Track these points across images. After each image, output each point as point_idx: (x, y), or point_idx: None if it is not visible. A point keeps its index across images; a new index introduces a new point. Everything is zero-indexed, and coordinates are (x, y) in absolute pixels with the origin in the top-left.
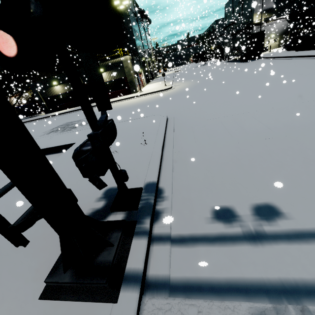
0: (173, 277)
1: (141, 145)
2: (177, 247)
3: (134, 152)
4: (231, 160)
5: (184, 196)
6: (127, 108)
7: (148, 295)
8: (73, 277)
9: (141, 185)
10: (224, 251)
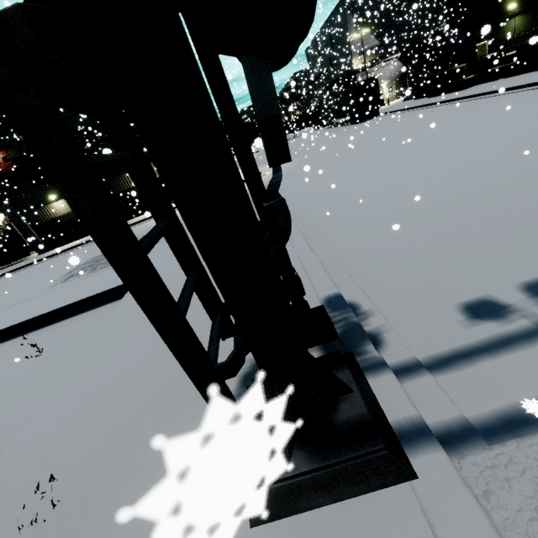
0: (470, 418)
1: None
2: (442, 374)
3: None
4: (437, 240)
5: (396, 303)
6: None
7: (451, 455)
8: (313, 459)
9: (315, 305)
10: (525, 357)
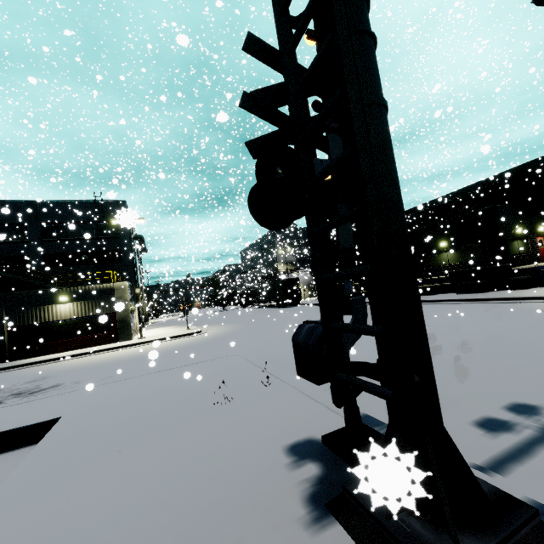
0: None
1: (262, 387)
2: (505, 475)
3: (260, 397)
4: None
5: None
6: (131, 359)
7: None
8: (483, 537)
9: None
10: None
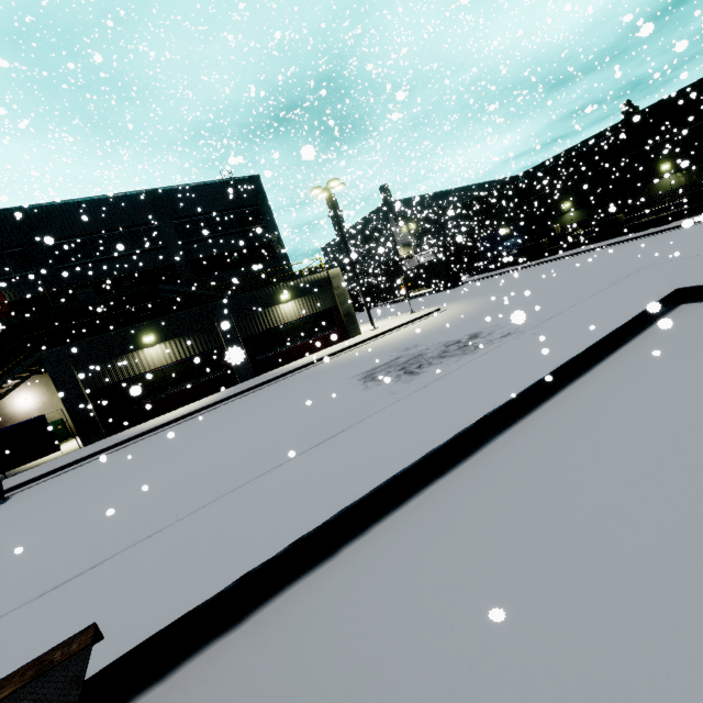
0: None
1: None
2: None
3: None
4: None
5: None
6: (463, 321)
7: None
8: None
9: None
10: None
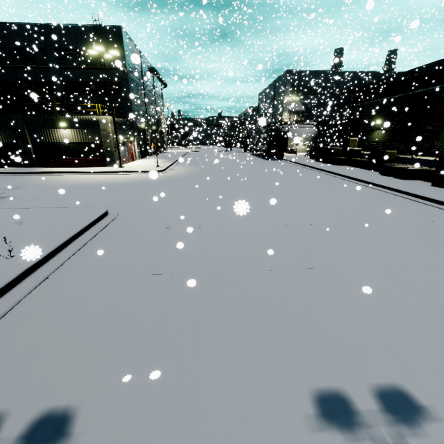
0: None
1: (2, 259)
2: None
3: None
4: (109, 306)
5: None
6: (78, 186)
7: None
8: None
9: None
10: None
